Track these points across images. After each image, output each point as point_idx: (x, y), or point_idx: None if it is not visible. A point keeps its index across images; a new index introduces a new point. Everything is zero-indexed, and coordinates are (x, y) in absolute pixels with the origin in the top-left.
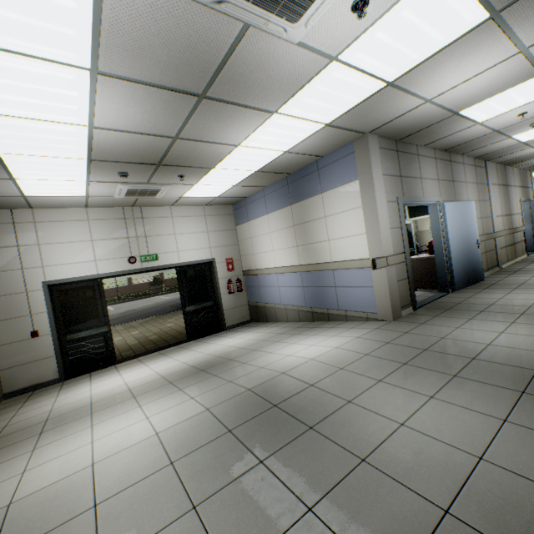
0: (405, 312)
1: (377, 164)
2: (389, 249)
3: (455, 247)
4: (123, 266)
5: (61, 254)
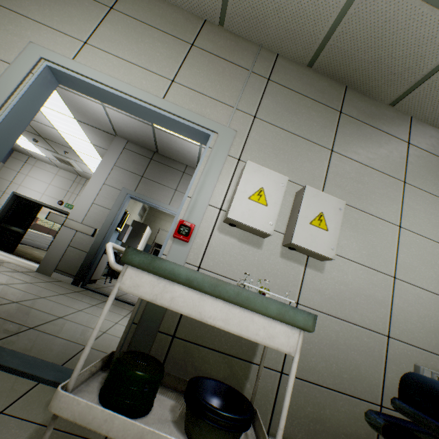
0: (59, 276)
1: (113, 157)
2: (78, 216)
3: None
4: (54, 203)
5: (32, 183)
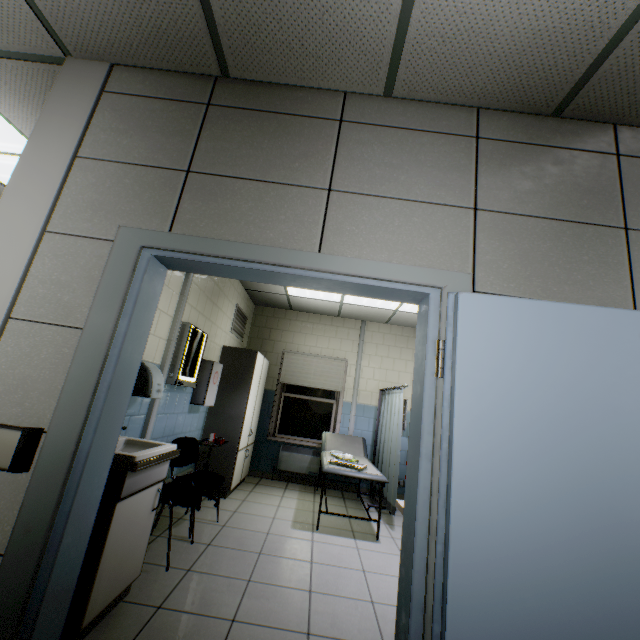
0: None
1: (65, 128)
2: None
3: (520, 548)
4: None
5: None
